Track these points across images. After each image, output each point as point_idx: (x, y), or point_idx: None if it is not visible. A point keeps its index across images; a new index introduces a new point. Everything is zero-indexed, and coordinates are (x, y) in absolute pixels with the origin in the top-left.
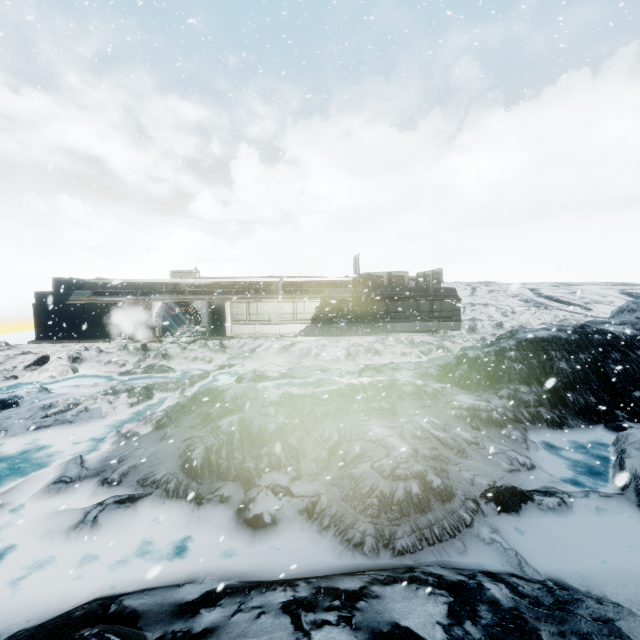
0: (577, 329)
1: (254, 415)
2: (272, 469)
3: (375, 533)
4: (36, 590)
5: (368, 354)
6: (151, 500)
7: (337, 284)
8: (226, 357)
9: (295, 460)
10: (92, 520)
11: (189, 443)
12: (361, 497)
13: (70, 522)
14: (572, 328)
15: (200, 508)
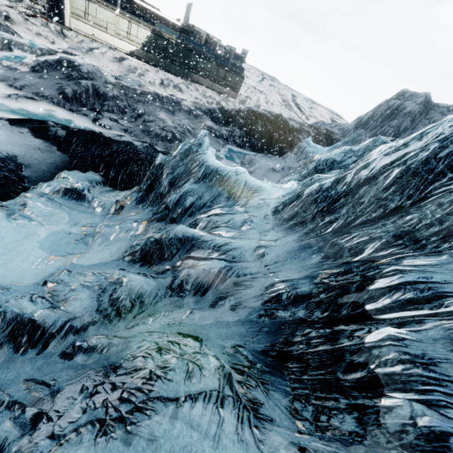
0: (276, 115)
1: (100, 85)
2: (109, 112)
3: (150, 142)
4: (1, 113)
5: (175, 89)
6: (44, 103)
7: (168, 23)
8: (67, 45)
9: (121, 113)
10: (15, 99)
11: (61, 85)
12: (148, 132)
13: (1, 96)
14: (275, 114)
15: (73, 114)
